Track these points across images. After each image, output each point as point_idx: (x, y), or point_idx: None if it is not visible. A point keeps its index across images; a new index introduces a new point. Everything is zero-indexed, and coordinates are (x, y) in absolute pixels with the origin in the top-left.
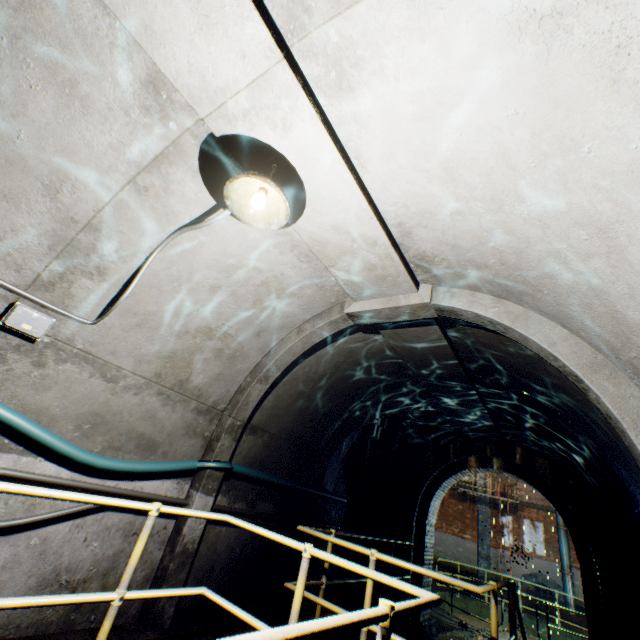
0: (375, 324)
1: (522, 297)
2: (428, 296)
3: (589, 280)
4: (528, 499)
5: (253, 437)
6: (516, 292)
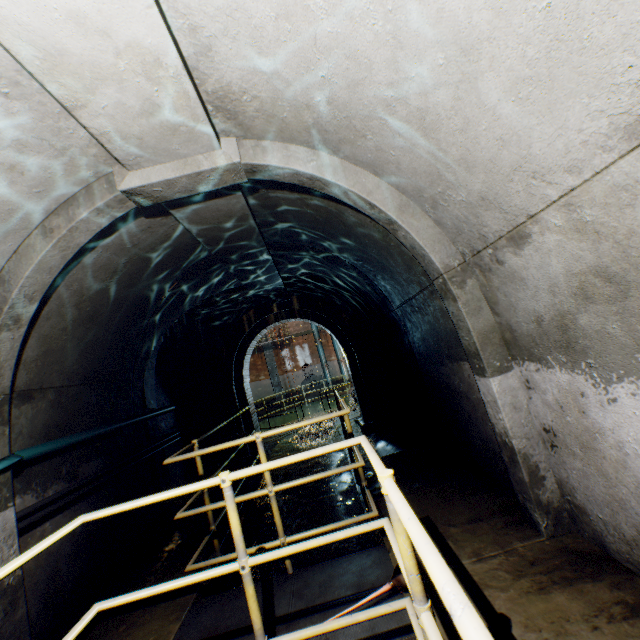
0: (164, 203)
1: (341, 146)
2: (237, 154)
3: (424, 118)
4: (296, 332)
5: (30, 405)
6: (336, 140)
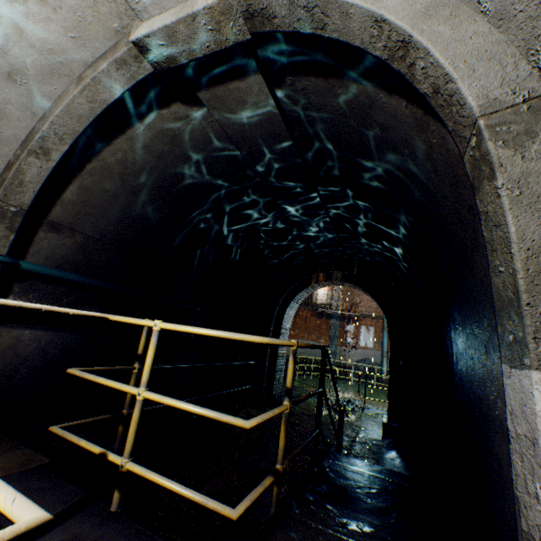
0: (188, 79)
1: None
2: None
3: None
4: (366, 312)
5: (57, 236)
6: None
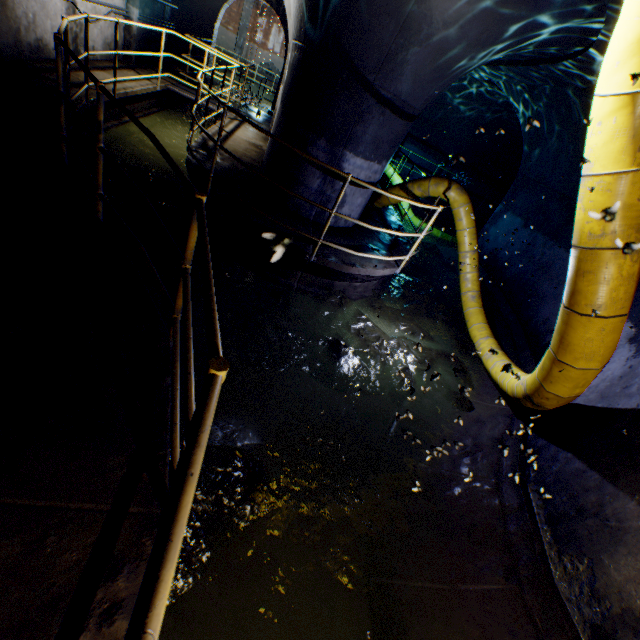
0: None
1: None
2: None
3: None
4: None
5: None
6: None
